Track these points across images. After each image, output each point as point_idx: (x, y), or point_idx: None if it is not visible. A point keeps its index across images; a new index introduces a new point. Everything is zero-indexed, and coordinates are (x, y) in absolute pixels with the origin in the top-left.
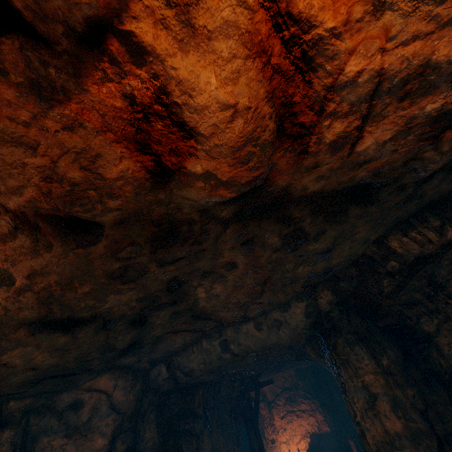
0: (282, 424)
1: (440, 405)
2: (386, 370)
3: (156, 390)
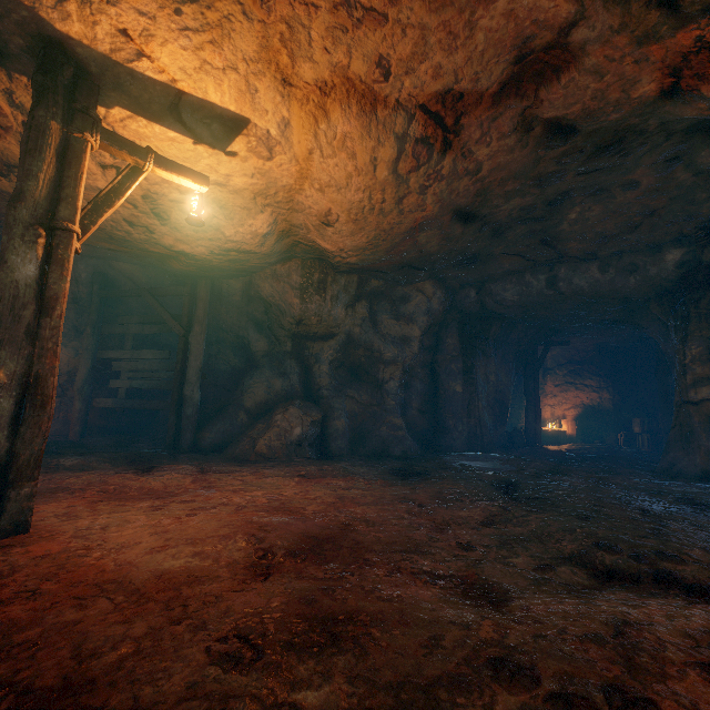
0: (553, 391)
1: None
2: None
3: (460, 310)
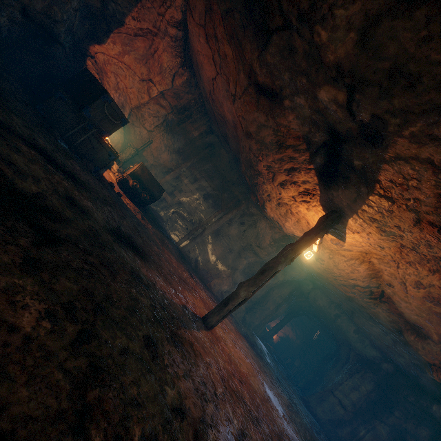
0: None
1: (366, 414)
2: (369, 394)
3: (300, 285)
